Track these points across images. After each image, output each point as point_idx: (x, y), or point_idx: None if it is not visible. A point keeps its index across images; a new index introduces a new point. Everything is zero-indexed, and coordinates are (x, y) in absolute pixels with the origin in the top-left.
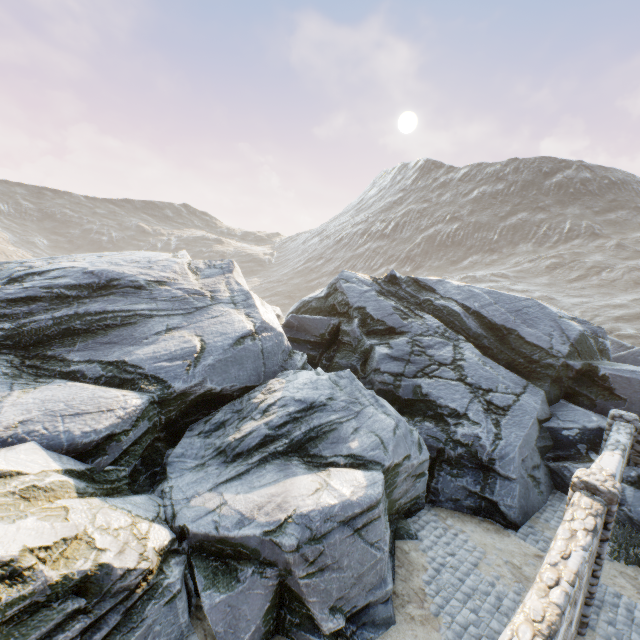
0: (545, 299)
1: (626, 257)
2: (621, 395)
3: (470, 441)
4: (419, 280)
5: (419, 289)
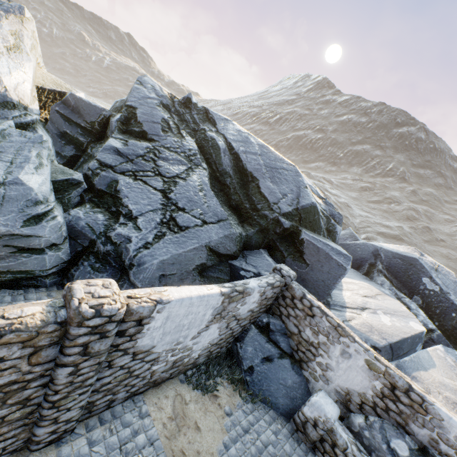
0: (344, 205)
1: (413, 201)
2: (307, 260)
3: (119, 241)
4: (209, 112)
5: (205, 120)
